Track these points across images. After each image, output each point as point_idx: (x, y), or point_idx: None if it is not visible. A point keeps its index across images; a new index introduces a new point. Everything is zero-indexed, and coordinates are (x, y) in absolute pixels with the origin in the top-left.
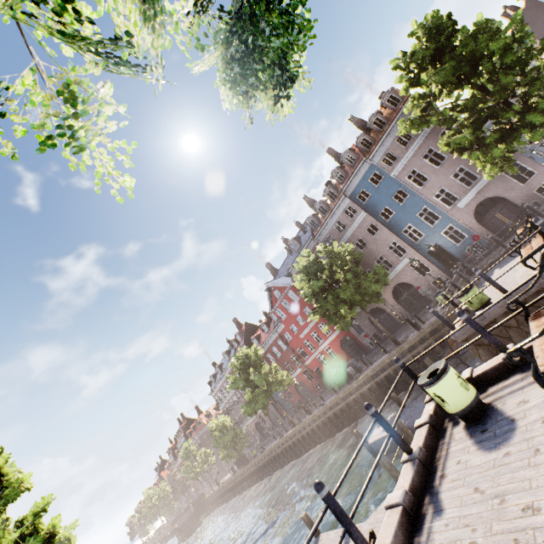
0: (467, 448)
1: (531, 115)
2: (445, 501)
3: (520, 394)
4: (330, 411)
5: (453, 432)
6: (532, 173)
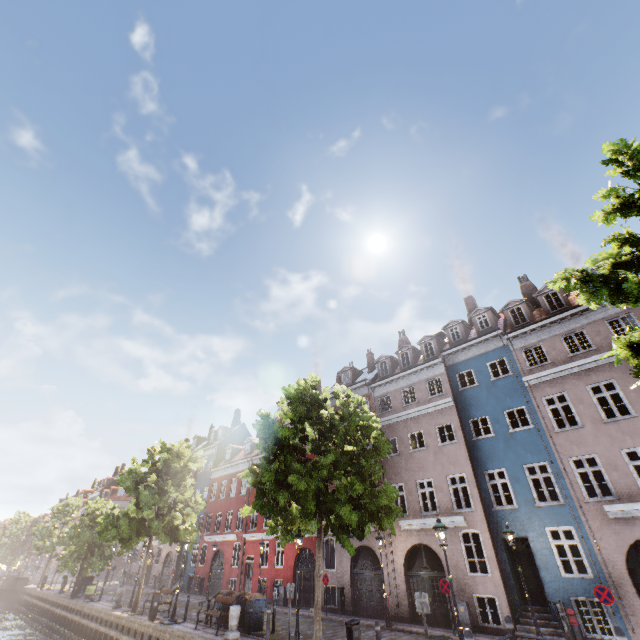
0: None
1: None
2: None
3: None
4: None
5: None
6: None
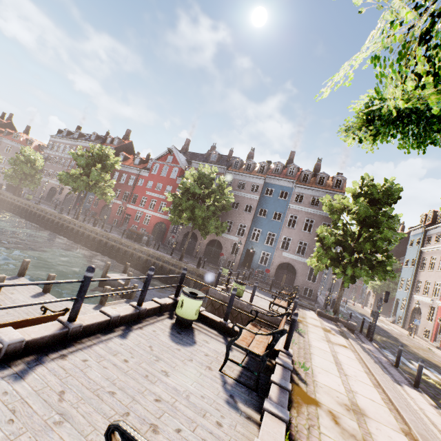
0: (164, 330)
1: (351, 268)
2: (131, 337)
3: (209, 338)
4: (106, 239)
5: (165, 319)
6: (314, 281)
